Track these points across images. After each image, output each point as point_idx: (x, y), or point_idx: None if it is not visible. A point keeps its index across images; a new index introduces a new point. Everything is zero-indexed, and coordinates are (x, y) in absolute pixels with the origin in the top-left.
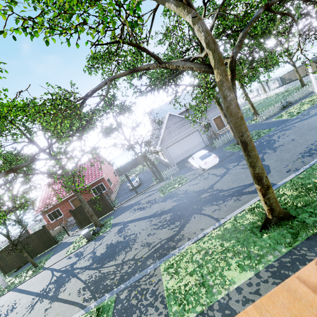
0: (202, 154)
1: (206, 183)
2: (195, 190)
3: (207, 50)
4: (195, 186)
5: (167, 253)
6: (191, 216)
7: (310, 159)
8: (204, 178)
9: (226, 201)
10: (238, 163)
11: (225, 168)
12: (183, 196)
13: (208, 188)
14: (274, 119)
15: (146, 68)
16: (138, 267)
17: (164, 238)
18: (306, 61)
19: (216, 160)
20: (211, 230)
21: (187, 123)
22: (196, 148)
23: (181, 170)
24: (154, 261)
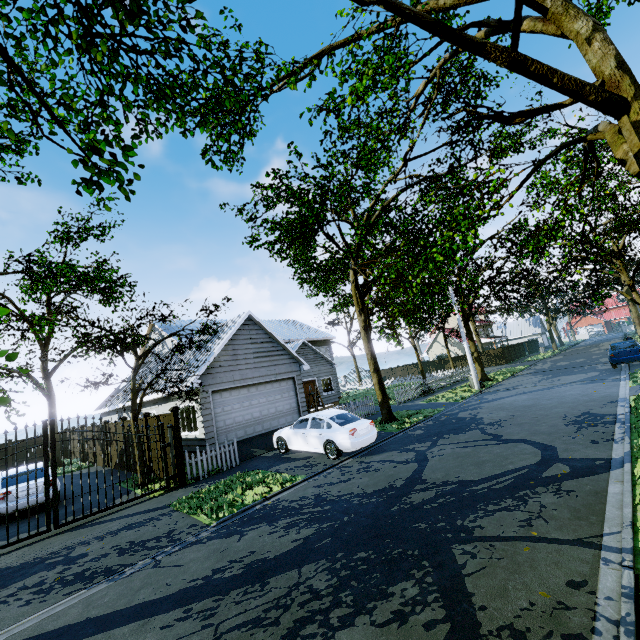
0: (337, 413)
1: (383, 475)
2: (361, 492)
3: (618, 72)
4: (346, 485)
5: None
6: (448, 551)
7: (604, 428)
8: (361, 469)
9: (531, 498)
10: (434, 442)
11: (407, 450)
12: (321, 509)
13: (407, 483)
14: (423, 401)
15: (476, 41)
16: None
17: None
18: (462, 330)
19: (373, 433)
20: (632, 575)
21: (278, 354)
22: (281, 421)
23: (244, 463)
24: None
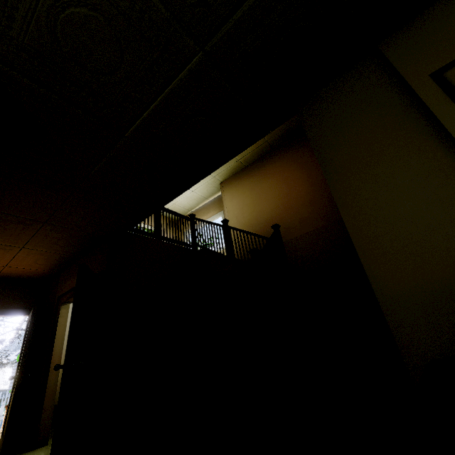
0: None
1: None
2: None
3: None
4: None
5: None
6: None
7: None
8: None
9: None
10: None
11: None
12: None
13: None
14: None
15: None
16: None
17: None
18: None
19: None
20: None
21: None
22: None
23: None
24: None
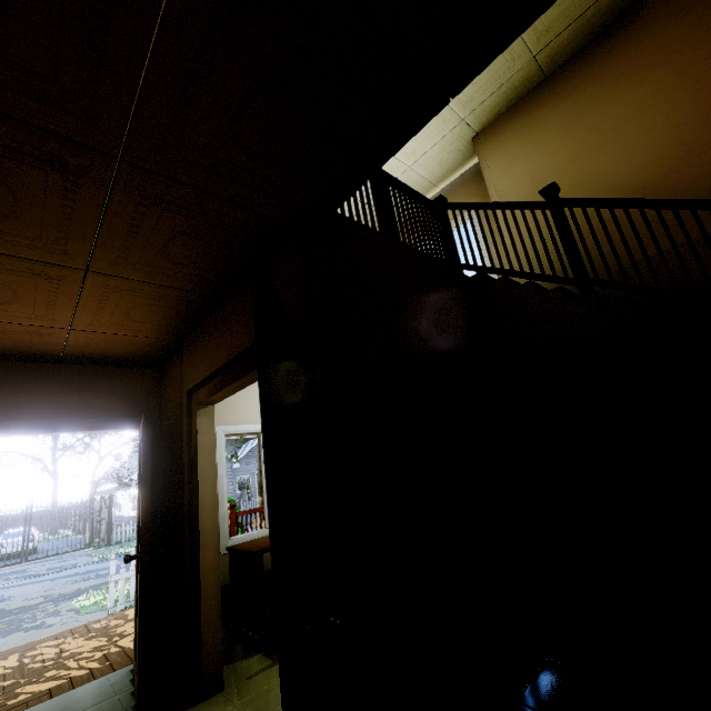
0: None
1: None
2: None
3: None
4: None
5: (90, 593)
6: None
7: None
8: None
9: None
10: None
11: None
12: None
13: None
14: None
15: None
16: (13, 613)
17: (89, 585)
18: None
19: None
20: None
21: None
22: None
23: None
24: (58, 602)
